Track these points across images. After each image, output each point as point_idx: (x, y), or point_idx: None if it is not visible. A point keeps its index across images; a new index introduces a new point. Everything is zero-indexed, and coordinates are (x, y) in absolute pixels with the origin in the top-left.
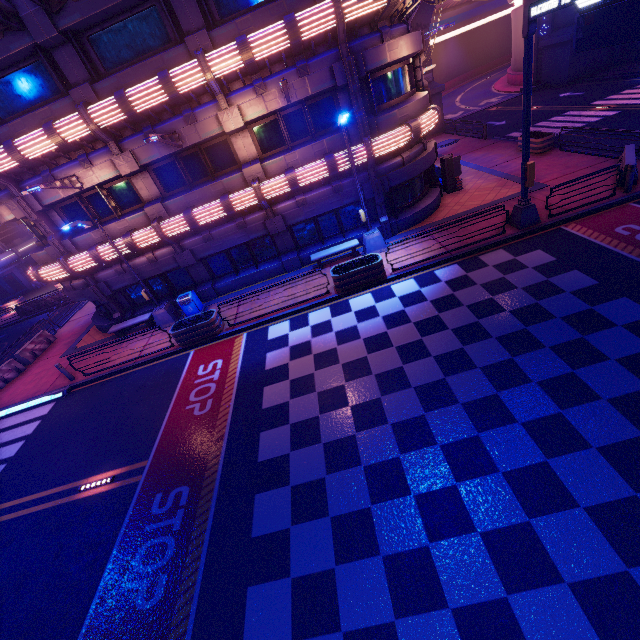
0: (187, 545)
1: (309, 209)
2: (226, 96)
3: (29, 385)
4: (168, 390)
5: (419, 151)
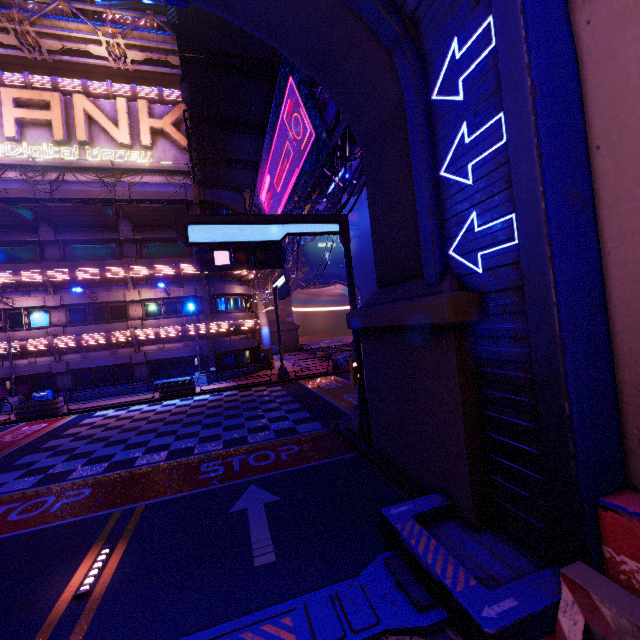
0: None
1: (165, 353)
2: (135, 285)
3: None
4: None
5: (243, 338)
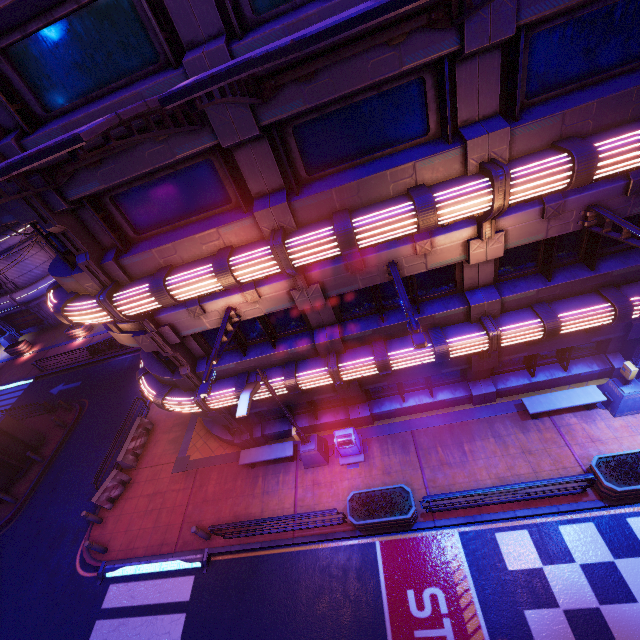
0: None
1: (538, 345)
2: None
3: (146, 521)
4: (373, 635)
5: None
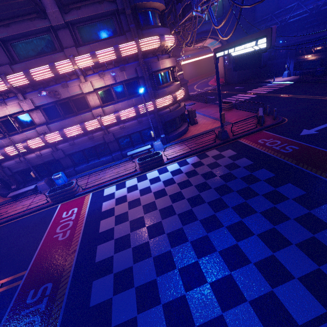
0: (48, 319)
1: (126, 130)
2: (84, 76)
3: None
4: (43, 227)
5: (177, 106)
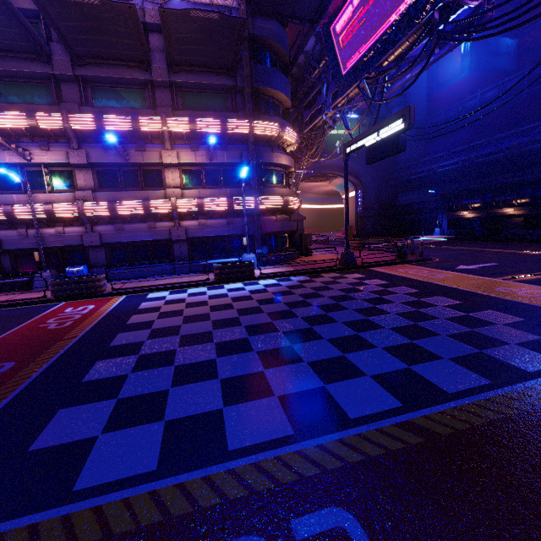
0: None
1: (207, 230)
2: (171, 144)
3: None
4: (23, 318)
5: (287, 219)
